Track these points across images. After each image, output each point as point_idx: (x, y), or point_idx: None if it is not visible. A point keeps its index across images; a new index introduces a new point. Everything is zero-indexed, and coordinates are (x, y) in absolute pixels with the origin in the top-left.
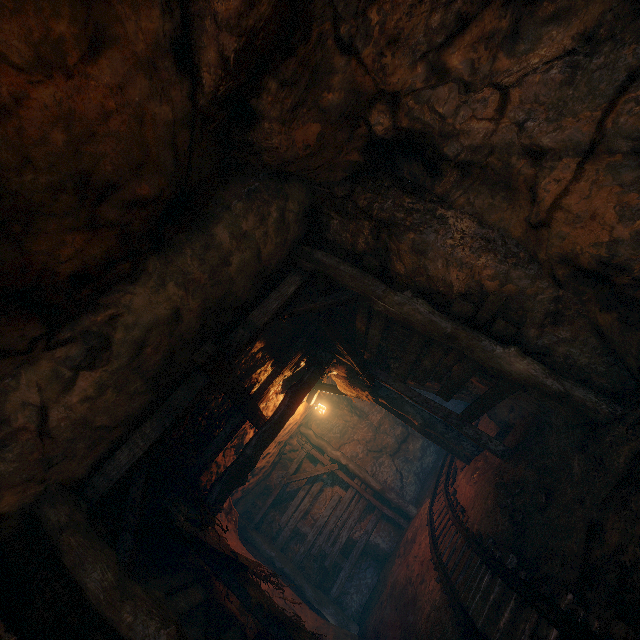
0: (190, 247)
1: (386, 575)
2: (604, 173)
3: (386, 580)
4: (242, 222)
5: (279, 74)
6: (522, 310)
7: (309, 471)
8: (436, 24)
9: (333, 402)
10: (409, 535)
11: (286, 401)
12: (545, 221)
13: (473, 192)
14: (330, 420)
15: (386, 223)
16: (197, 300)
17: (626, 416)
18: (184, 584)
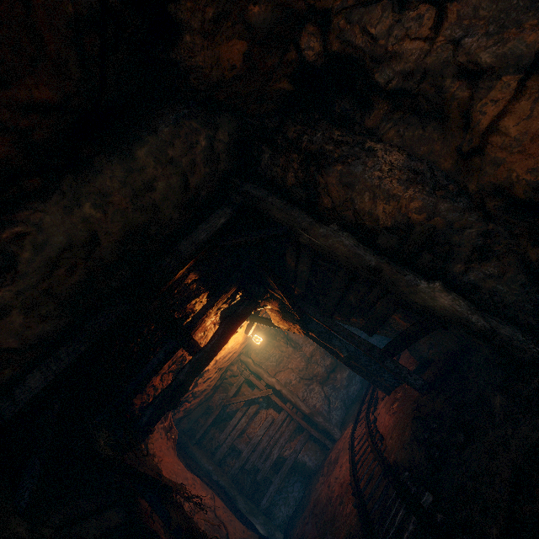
0: (110, 168)
1: (311, 491)
2: None
3: (310, 495)
4: (168, 148)
5: None
6: (448, 245)
7: (246, 395)
8: None
9: (271, 334)
10: (332, 456)
11: (220, 331)
12: (479, 148)
13: (403, 124)
14: (268, 350)
15: (315, 155)
16: (117, 224)
17: None
18: (102, 507)
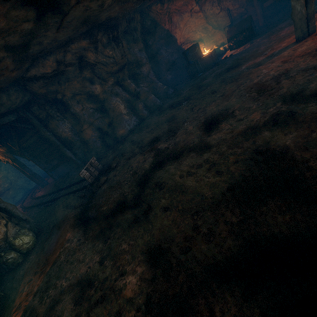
0: None
1: None
2: (92, 128)
3: None
4: (11, 97)
5: (44, 80)
6: (74, 145)
7: None
8: (77, 91)
9: None
10: None
11: None
12: (82, 131)
13: (73, 119)
14: None
15: (51, 116)
16: None
17: (84, 165)
18: None
